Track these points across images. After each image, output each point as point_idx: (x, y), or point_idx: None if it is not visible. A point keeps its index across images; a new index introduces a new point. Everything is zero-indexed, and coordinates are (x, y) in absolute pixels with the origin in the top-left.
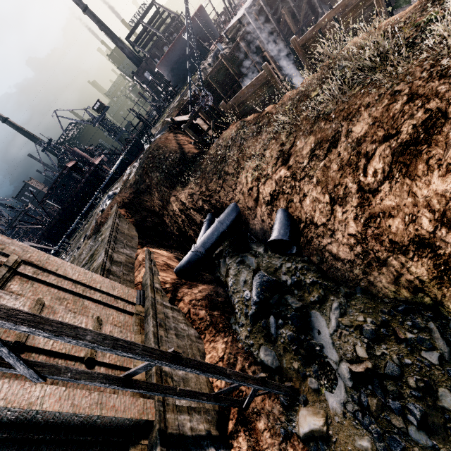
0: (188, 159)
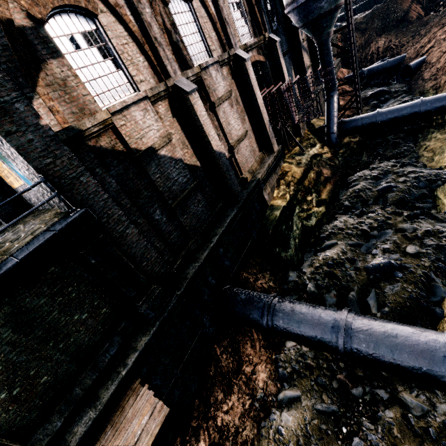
0: (406, 18)
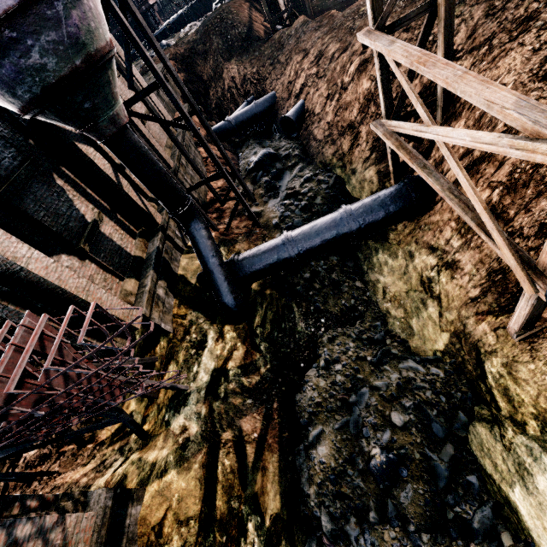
0: (253, 36)
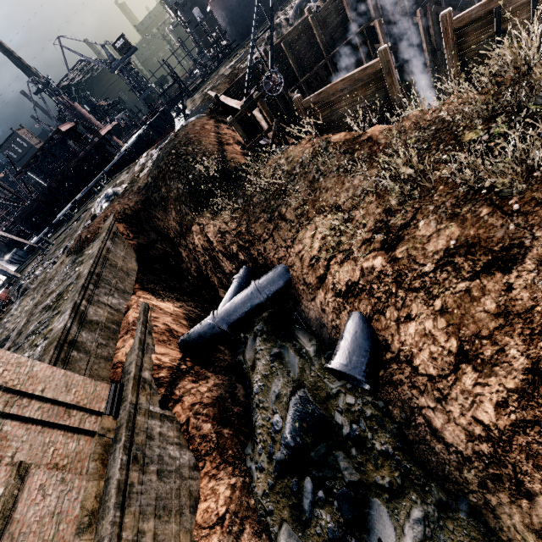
0: (228, 172)
